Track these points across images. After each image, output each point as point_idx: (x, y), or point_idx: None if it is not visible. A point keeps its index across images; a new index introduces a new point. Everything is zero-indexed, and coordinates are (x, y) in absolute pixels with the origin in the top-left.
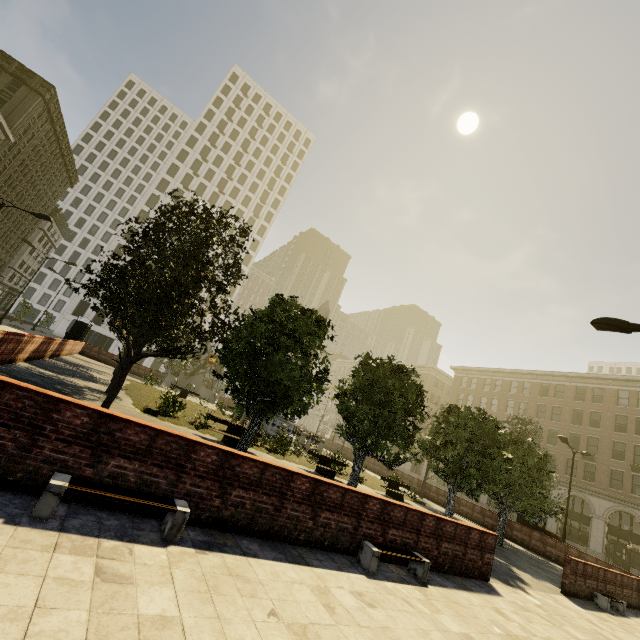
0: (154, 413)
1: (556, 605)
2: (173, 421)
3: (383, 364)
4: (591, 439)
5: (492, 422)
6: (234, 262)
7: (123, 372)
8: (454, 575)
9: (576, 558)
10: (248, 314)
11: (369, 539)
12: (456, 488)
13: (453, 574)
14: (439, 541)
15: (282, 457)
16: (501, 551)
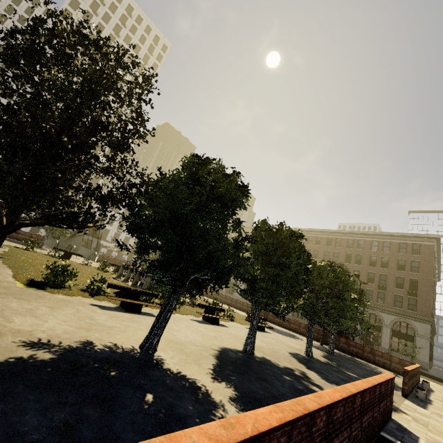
0: (40, 285)
1: (424, 418)
2: (65, 292)
3: (281, 229)
4: (355, 271)
5: (346, 272)
6: (140, 113)
7: None
8: (383, 428)
9: (406, 368)
10: (162, 175)
11: (355, 441)
12: (314, 322)
13: (382, 427)
14: (380, 404)
15: (174, 311)
16: (339, 361)
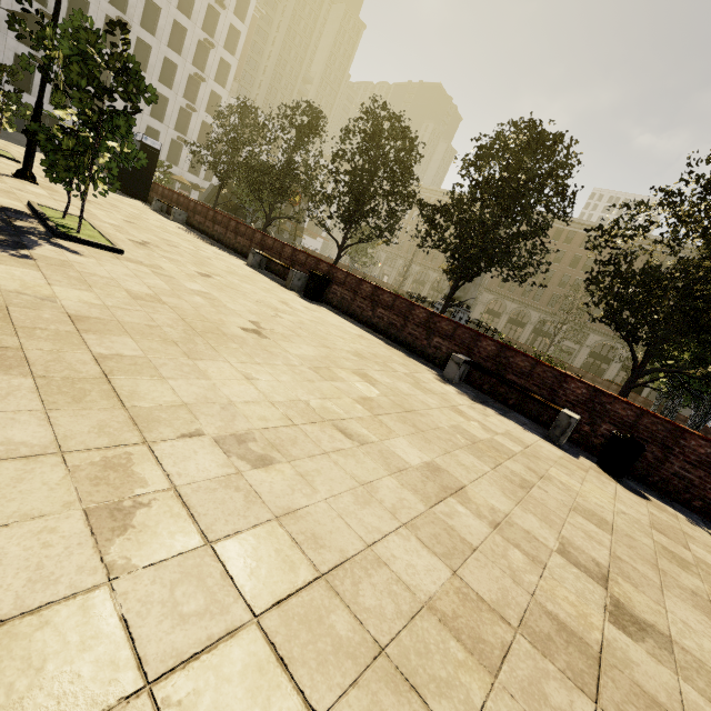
0: None
1: None
2: None
3: None
4: None
5: None
6: None
7: (630, 389)
8: None
9: None
10: None
11: None
12: None
13: None
14: None
15: None
16: None
